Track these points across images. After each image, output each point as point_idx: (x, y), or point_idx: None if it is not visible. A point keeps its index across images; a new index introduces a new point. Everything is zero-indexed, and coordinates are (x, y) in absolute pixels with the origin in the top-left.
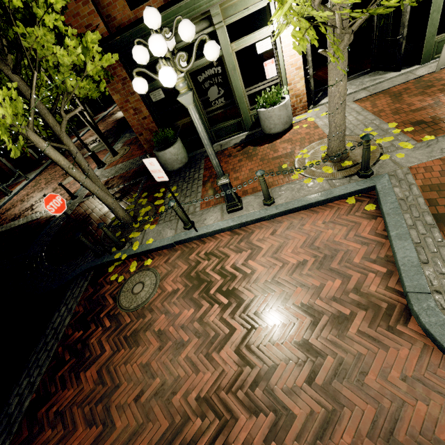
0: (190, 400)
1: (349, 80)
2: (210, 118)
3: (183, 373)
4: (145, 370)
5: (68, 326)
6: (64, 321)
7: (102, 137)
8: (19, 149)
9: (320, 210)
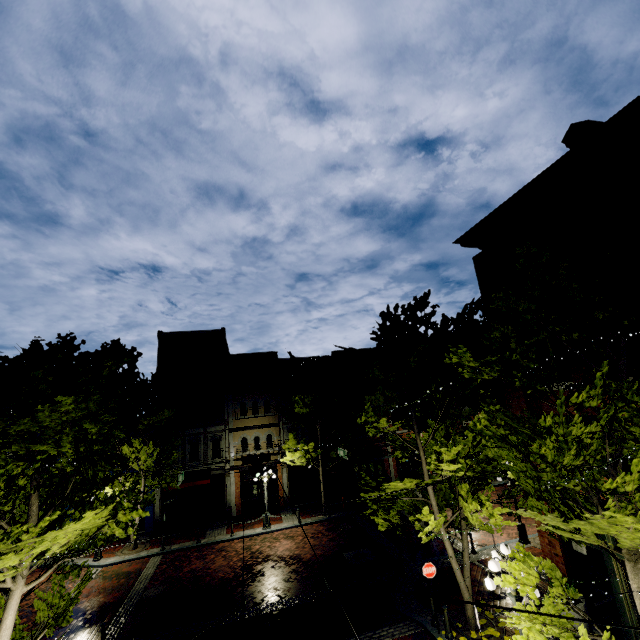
0: None
1: None
2: None
3: None
4: None
5: None
6: (386, 637)
7: None
8: (429, 538)
9: None
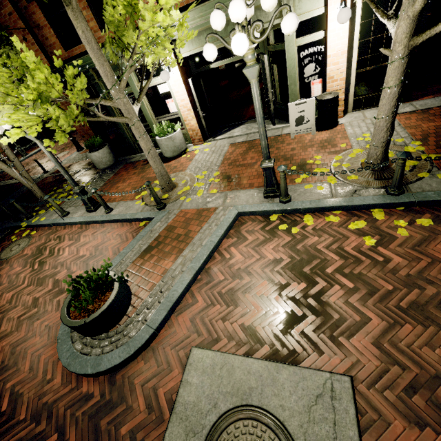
0: None
1: (250, 122)
2: None
3: None
4: None
5: None
6: None
7: None
8: None
9: (126, 225)
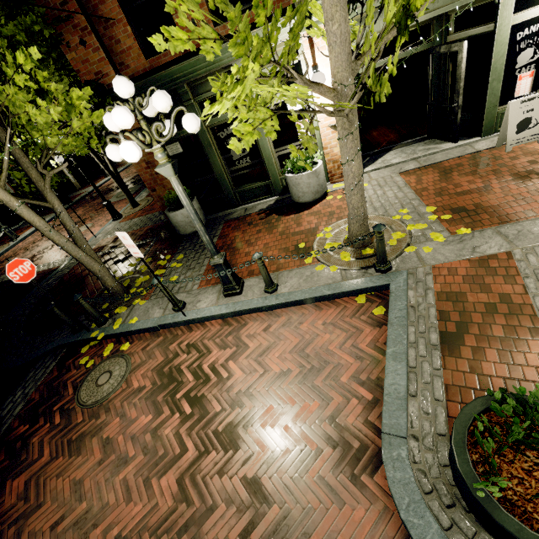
0: (109, 538)
1: (401, 146)
2: (245, 174)
3: (113, 499)
4: (75, 489)
5: (16, 416)
6: (14, 409)
7: (122, 185)
8: None
9: (325, 306)
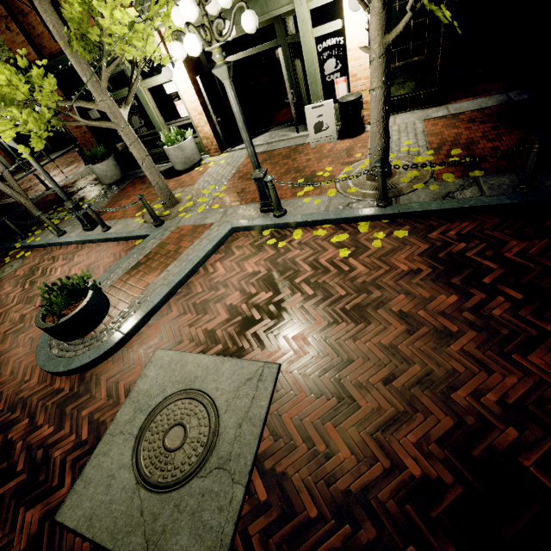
0: None
1: (275, 129)
2: None
3: None
4: None
5: None
6: None
7: None
8: None
9: (122, 244)
